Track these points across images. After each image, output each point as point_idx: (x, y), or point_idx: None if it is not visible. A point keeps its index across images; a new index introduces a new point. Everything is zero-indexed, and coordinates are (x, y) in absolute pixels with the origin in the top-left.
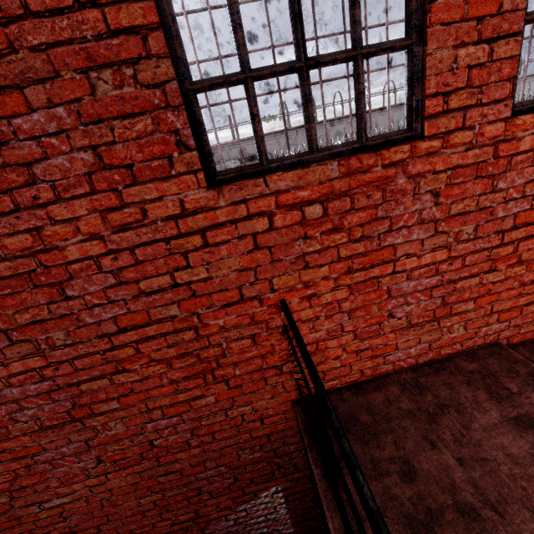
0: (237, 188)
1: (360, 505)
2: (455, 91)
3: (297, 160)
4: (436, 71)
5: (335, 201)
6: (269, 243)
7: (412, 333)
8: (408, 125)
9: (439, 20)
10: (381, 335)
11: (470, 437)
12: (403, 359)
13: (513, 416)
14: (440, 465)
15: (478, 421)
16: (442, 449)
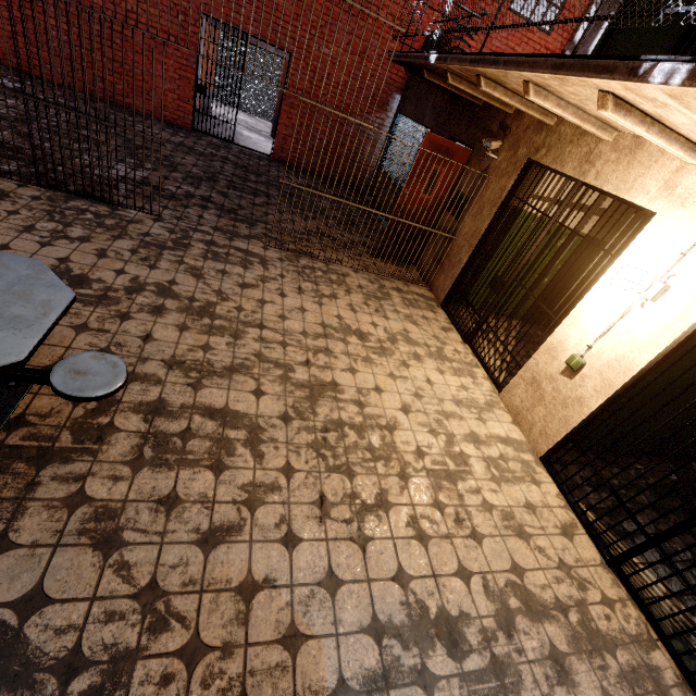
0: None
1: None
2: None
3: None
4: None
5: None
6: None
7: None
8: None
9: None
10: None
11: None
12: None
13: None
14: None
15: None
16: None
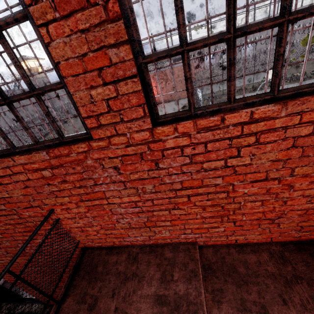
0: (1, 161)
1: (65, 313)
2: (103, 114)
3: (28, 148)
4: (83, 103)
5: (56, 169)
6: (31, 185)
7: (135, 231)
8: (86, 130)
9: (69, 73)
10: (116, 229)
11: (131, 298)
12: (135, 241)
13: (160, 294)
14: (106, 308)
15: (142, 290)
16: (115, 299)
